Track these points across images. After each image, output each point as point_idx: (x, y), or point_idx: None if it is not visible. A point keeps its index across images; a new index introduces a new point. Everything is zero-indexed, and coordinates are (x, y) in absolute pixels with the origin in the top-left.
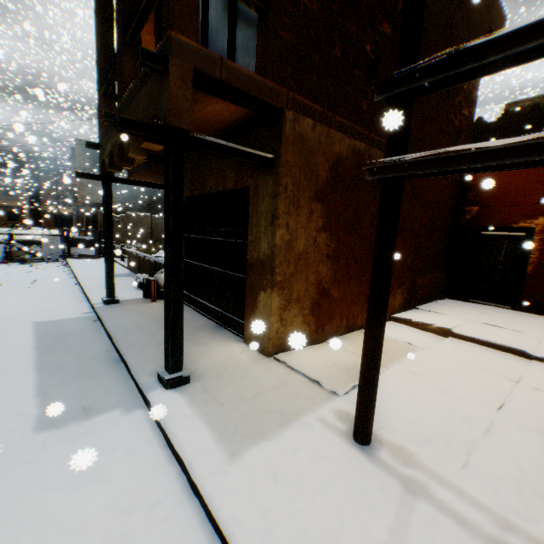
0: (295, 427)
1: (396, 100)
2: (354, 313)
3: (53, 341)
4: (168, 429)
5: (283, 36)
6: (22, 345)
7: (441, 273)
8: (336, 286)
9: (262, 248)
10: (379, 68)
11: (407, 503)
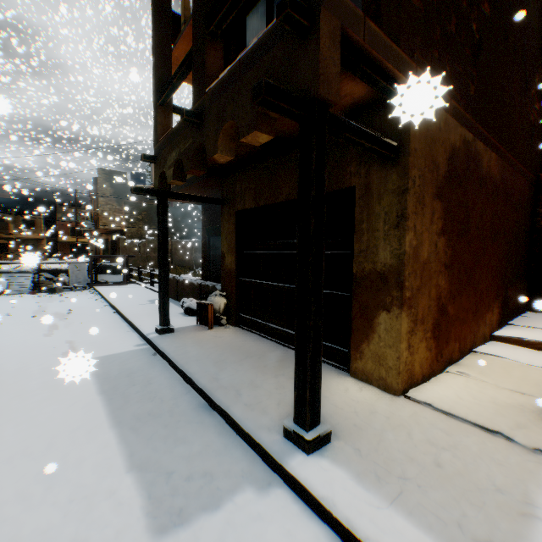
0: None
1: None
2: (463, 333)
3: (116, 383)
4: (360, 531)
5: (413, 2)
6: (83, 390)
7: (522, 282)
8: (450, 301)
9: (380, 258)
10: (480, 51)
11: None
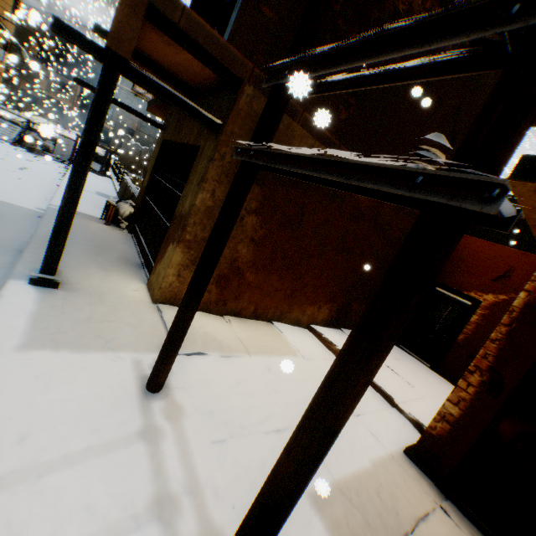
0: (106, 354)
1: (272, 91)
2: (266, 304)
3: None
4: None
5: (265, 13)
6: None
7: None
8: (253, 270)
9: (186, 204)
10: None
11: (129, 440)
